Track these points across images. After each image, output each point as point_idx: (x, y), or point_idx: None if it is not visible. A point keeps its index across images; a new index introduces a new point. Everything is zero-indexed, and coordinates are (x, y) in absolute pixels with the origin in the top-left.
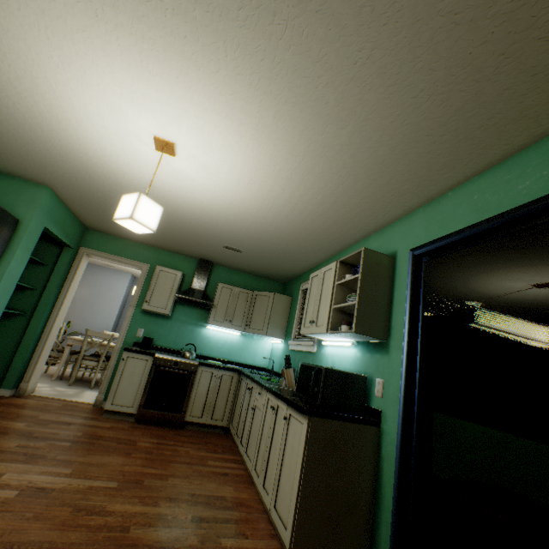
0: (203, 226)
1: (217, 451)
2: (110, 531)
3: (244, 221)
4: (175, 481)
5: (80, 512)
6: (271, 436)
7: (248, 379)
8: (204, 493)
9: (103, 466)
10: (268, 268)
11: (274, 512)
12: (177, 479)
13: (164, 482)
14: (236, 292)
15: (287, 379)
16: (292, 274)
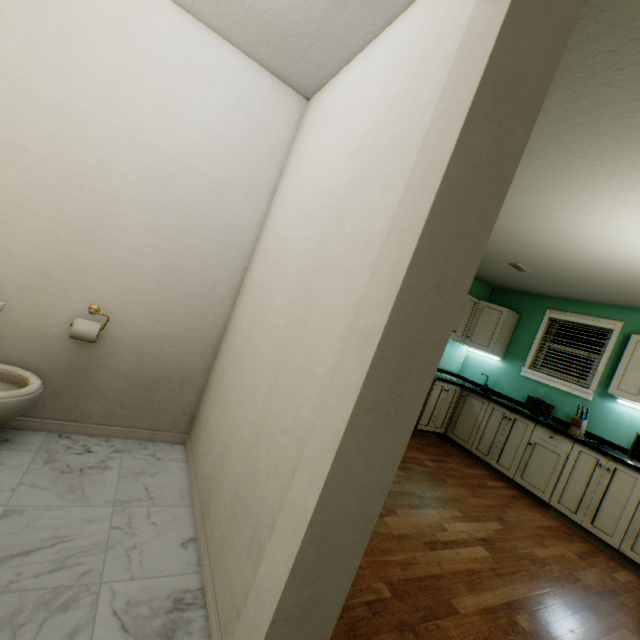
0: (539, 254)
1: (469, 466)
2: (574, 581)
3: (616, 273)
4: (512, 513)
5: (536, 564)
6: (603, 490)
7: (496, 405)
8: (541, 525)
9: (460, 501)
10: (512, 282)
11: (634, 554)
12: (508, 510)
13: (510, 516)
14: (465, 301)
15: (580, 429)
16: (531, 292)
